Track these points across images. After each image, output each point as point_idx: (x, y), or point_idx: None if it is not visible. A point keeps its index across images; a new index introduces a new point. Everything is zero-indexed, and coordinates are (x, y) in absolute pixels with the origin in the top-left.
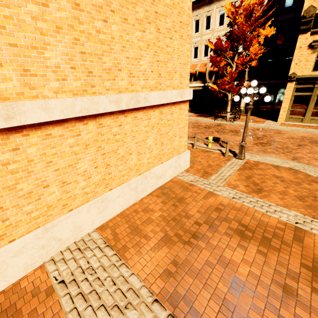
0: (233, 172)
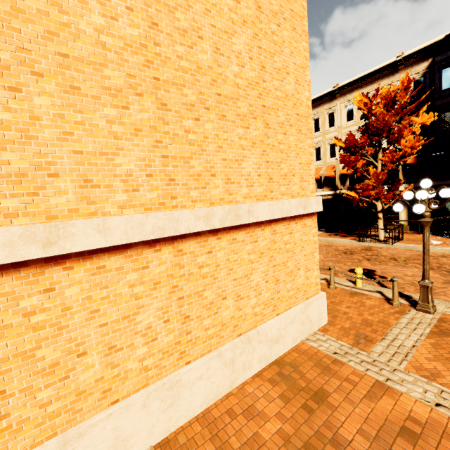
0: (418, 339)
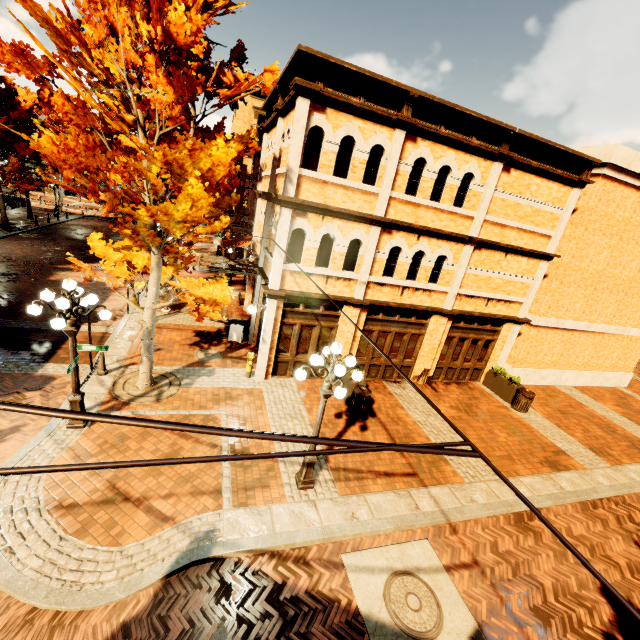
0: None
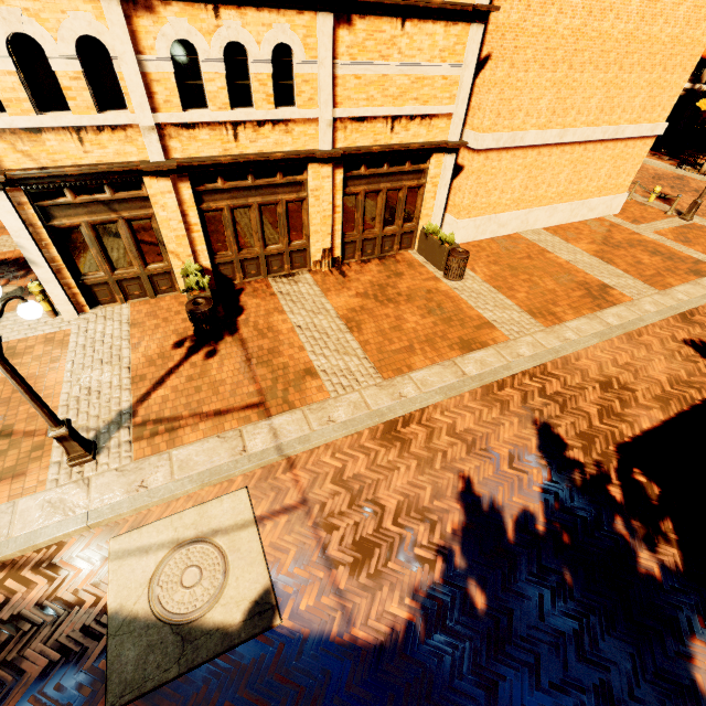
0: (668, 227)
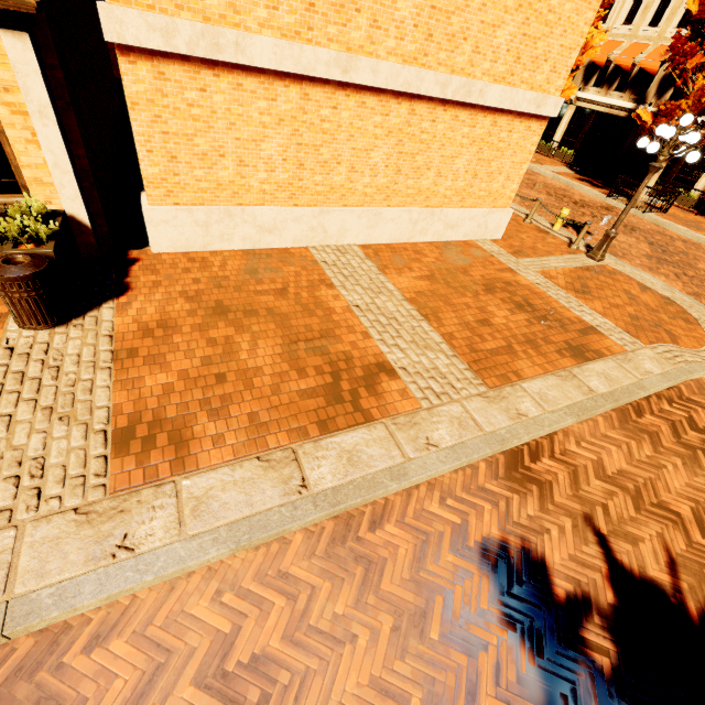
0: (564, 266)
